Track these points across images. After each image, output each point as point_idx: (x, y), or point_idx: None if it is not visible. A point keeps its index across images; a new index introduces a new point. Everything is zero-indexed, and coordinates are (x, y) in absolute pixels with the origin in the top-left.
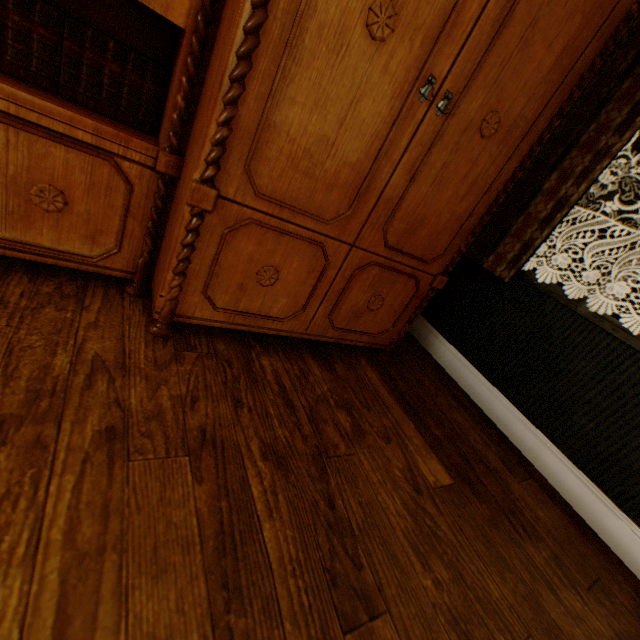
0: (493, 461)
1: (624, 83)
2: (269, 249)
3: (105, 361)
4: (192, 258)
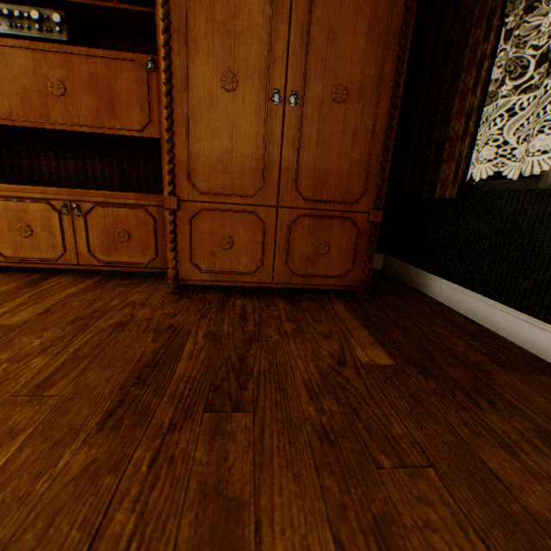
0: (475, 358)
1: (474, 11)
2: (220, 224)
3: (135, 302)
4: (178, 240)
